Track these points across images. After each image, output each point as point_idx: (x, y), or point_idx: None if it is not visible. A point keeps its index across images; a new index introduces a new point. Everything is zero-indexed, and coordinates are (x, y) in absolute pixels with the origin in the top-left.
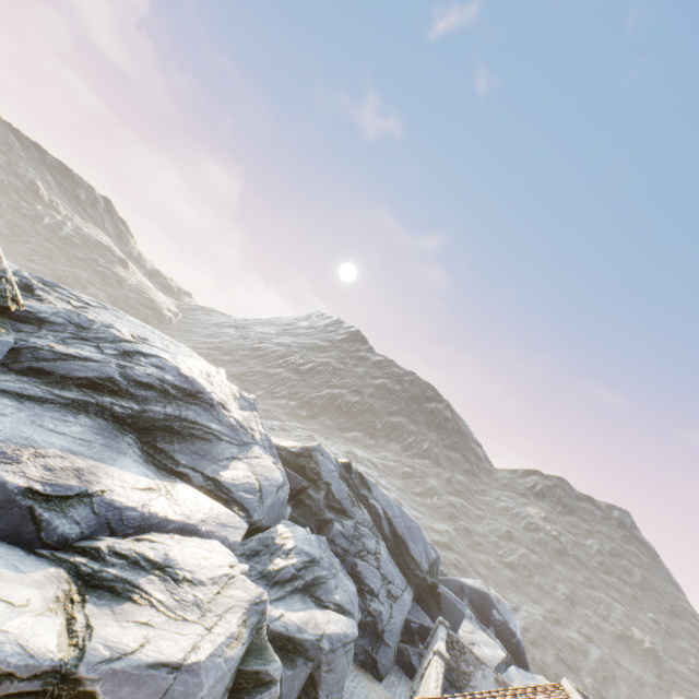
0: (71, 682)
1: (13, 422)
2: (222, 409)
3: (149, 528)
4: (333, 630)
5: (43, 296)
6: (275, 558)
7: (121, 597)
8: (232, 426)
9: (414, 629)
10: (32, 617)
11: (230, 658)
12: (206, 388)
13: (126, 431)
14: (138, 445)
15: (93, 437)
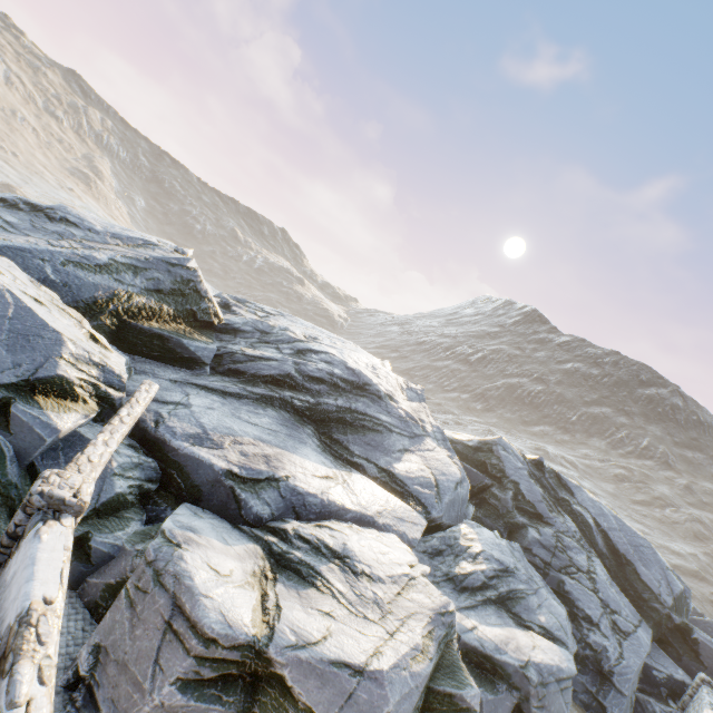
0: (263, 659)
1: (219, 414)
2: (389, 400)
3: (328, 515)
4: (541, 659)
5: (237, 311)
6: (460, 561)
7: (306, 582)
8: (400, 417)
9: (658, 679)
10: (233, 588)
11: (417, 673)
12: (372, 380)
13: (305, 423)
14: (316, 435)
15: (278, 427)
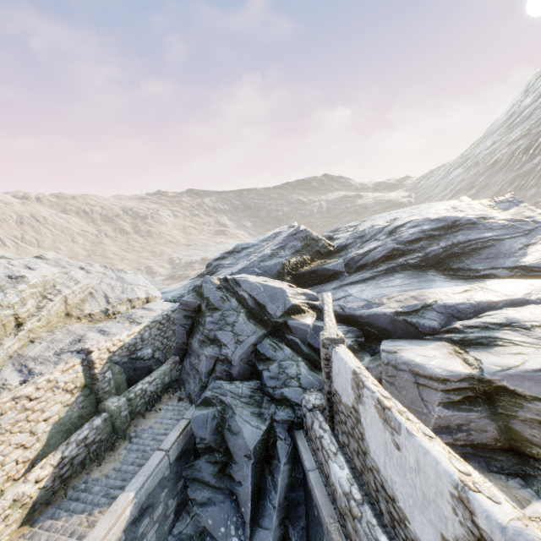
0: (485, 382)
1: (368, 291)
2: (483, 221)
3: (482, 310)
4: None
5: (337, 237)
6: None
7: (489, 346)
8: (504, 226)
9: None
10: (440, 360)
11: None
12: (458, 216)
13: (425, 270)
14: (438, 273)
15: (409, 281)
